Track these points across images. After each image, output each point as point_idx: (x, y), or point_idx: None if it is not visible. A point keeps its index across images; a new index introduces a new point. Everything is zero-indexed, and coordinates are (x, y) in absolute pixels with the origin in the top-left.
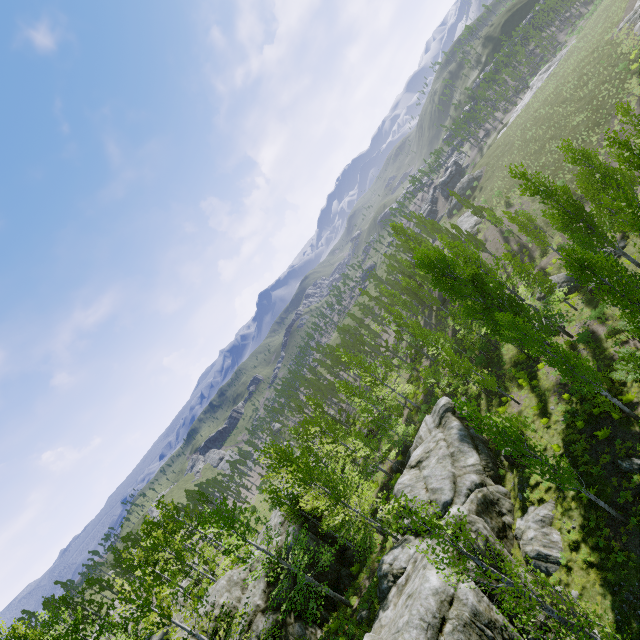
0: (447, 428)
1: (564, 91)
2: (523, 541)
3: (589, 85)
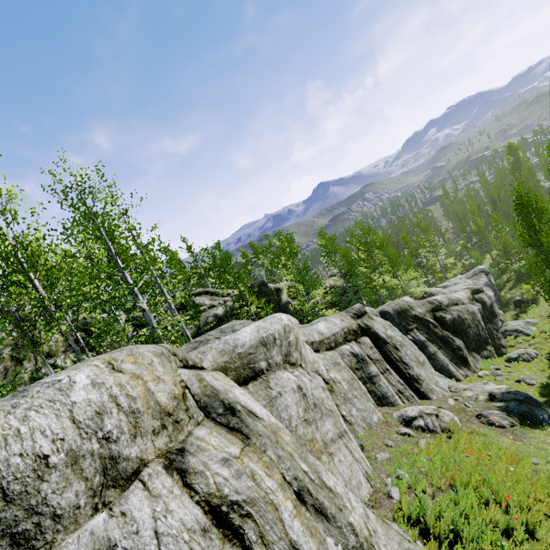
0: (476, 279)
1: None
2: (506, 327)
3: None
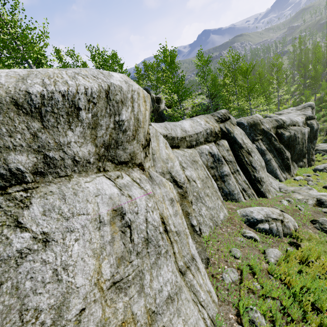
0: (304, 111)
1: None
2: (317, 147)
3: None
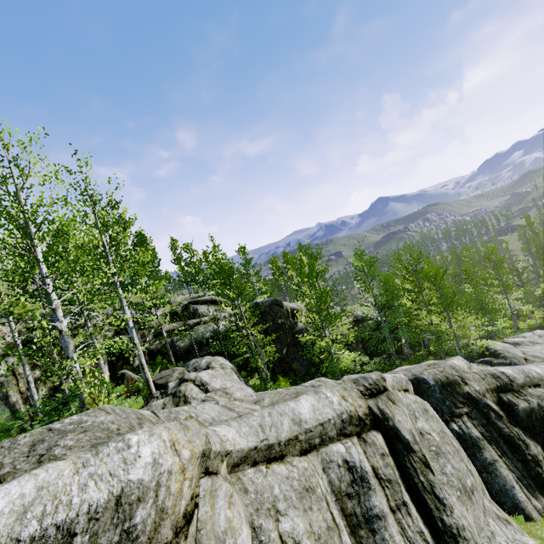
0: None
1: None
2: None
3: None
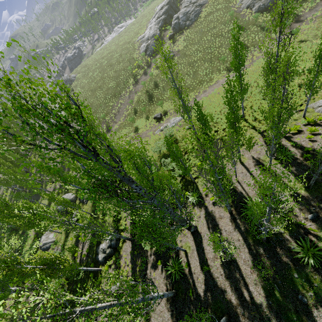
0: None
1: (114, 57)
2: None
3: (120, 65)
